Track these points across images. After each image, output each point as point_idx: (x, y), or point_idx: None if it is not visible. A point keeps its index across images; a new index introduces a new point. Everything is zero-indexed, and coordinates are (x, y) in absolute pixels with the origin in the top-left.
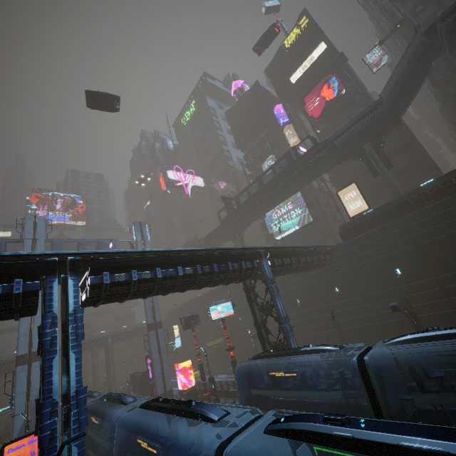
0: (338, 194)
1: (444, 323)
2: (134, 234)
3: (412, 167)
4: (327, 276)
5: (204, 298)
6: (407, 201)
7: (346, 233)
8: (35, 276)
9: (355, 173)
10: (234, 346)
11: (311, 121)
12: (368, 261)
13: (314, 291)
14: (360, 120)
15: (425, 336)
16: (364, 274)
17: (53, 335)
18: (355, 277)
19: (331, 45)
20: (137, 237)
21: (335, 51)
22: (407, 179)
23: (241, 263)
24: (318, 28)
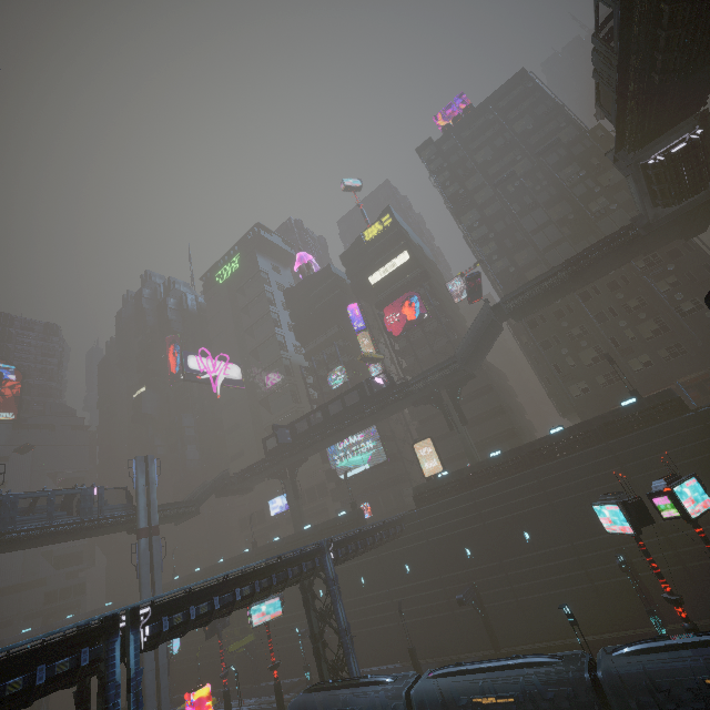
0: (414, 447)
1: (508, 615)
2: (135, 477)
3: (491, 413)
4: (398, 549)
5: (229, 567)
6: (477, 473)
7: (420, 497)
8: (98, 639)
9: (435, 410)
10: (279, 662)
11: (390, 337)
12: (440, 537)
13: (383, 568)
14: (436, 372)
15: (453, 671)
16: (436, 551)
17: (117, 709)
18: (427, 554)
19: (415, 257)
20: (139, 482)
21: (419, 264)
22: (486, 428)
23: (301, 566)
24: (402, 234)
